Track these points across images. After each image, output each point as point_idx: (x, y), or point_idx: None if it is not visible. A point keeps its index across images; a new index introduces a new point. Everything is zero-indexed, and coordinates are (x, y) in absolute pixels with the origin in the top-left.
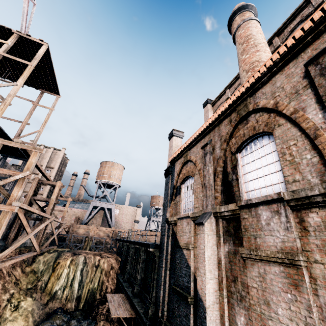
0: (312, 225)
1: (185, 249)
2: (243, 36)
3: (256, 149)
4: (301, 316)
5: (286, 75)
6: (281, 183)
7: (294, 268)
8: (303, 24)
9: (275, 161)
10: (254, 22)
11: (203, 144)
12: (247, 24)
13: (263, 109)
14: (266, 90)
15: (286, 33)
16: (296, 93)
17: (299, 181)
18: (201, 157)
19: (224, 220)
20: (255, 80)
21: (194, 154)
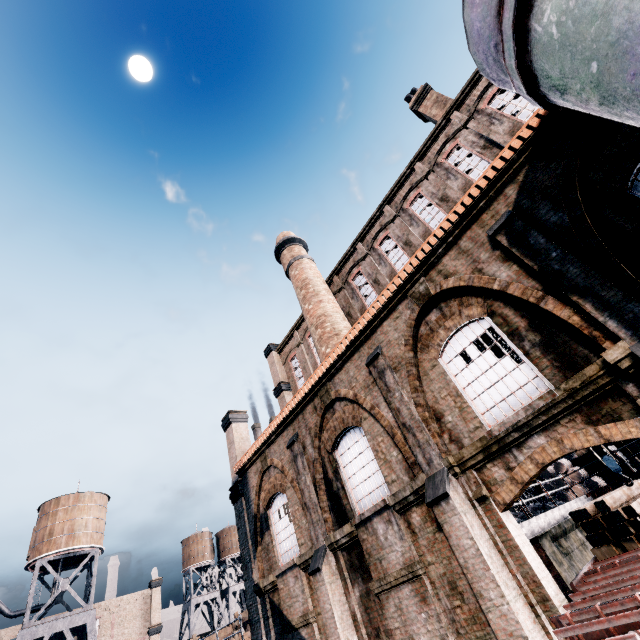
0: (417, 526)
1: (304, 628)
2: (299, 279)
3: (353, 444)
4: (436, 632)
5: (355, 366)
6: (384, 484)
7: (418, 581)
8: (355, 325)
9: (373, 459)
10: (308, 262)
11: (287, 439)
12: (299, 264)
13: (346, 398)
14: (342, 378)
15: (344, 274)
16: (368, 388)
17: (396, 481)
18: (290, 460)
19: (344, 550)
20: (330, 366)
21: (278, 455)
